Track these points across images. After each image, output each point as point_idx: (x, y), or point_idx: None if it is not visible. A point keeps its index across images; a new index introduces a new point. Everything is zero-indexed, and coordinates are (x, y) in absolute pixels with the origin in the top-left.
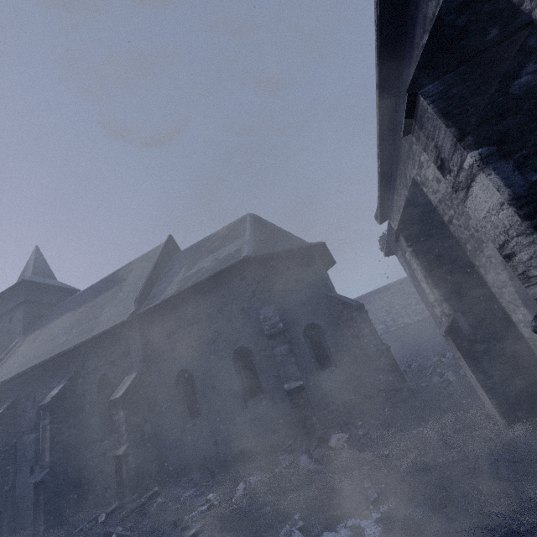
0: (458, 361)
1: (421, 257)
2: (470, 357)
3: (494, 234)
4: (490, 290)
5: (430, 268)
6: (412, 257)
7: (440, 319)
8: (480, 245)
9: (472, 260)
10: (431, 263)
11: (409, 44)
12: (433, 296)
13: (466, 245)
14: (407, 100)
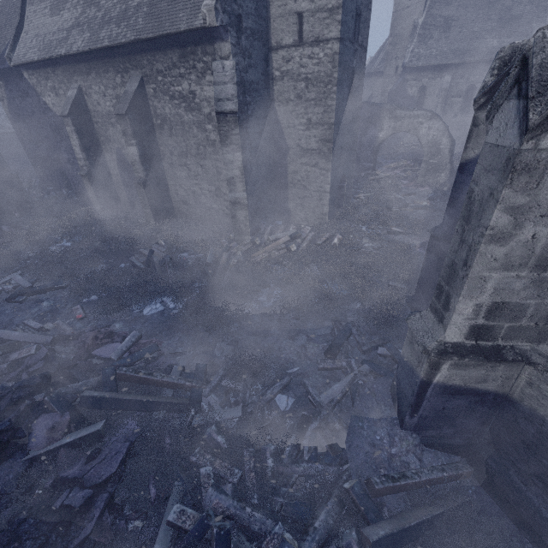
0: (86, 187)
1: (80, 134)
2: (94, 186)
3: (132, 159)
4: (105, 159)
5: (83, 142)
6: (75, 133)
7: (82, 167)
8: (109, 142)
9: (102, 144)
10: (84, 139)
11: (113, 54)
12: (83, 156)
13: (102, 137)
14: (124, 114)
